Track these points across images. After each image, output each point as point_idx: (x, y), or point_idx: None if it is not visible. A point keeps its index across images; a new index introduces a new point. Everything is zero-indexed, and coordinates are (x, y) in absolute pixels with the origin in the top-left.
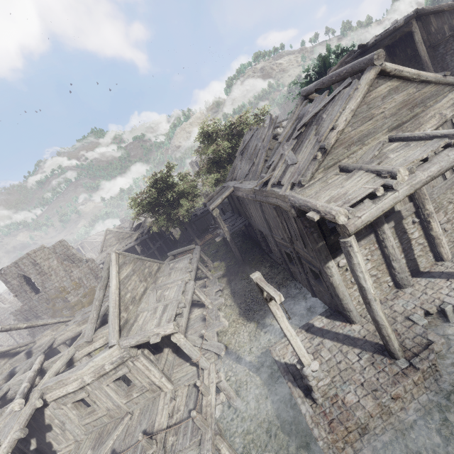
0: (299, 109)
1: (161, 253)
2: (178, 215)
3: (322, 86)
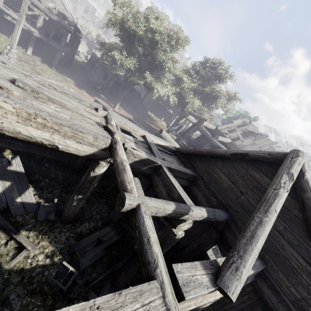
0: None
1: (48, 53)
2: (150, 82)
3: None
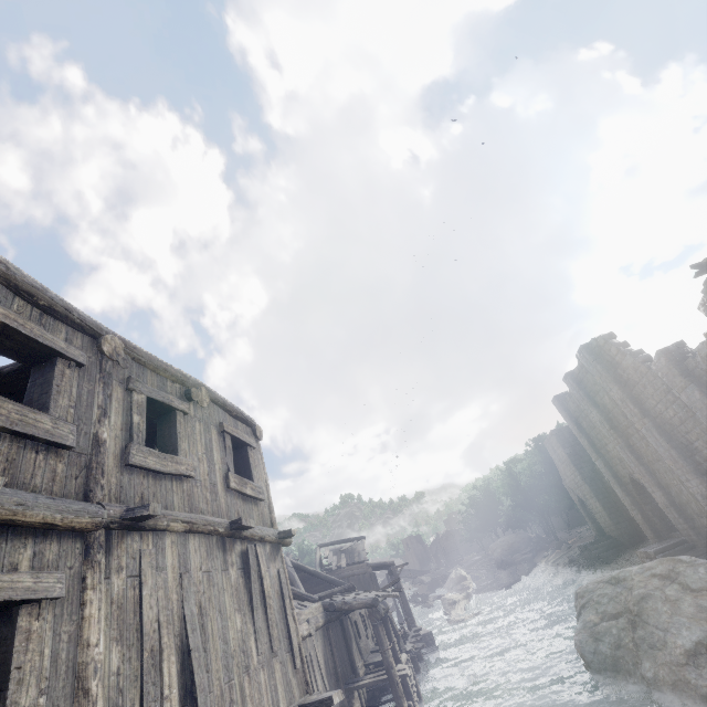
0: (327, 548)
1: None
2: None
3: (337, 542)
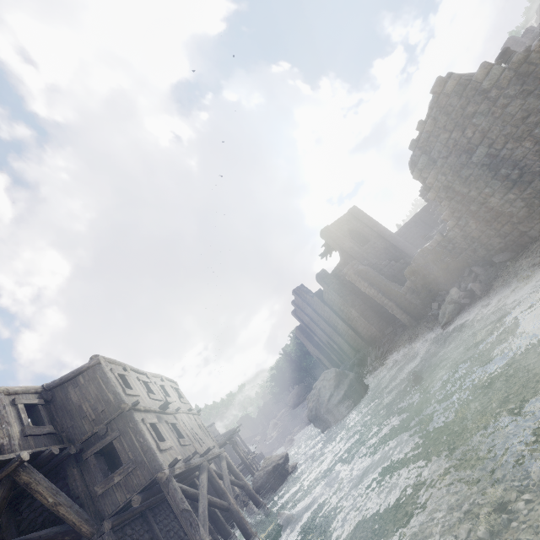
0: None
1: None
2: None
3: None
